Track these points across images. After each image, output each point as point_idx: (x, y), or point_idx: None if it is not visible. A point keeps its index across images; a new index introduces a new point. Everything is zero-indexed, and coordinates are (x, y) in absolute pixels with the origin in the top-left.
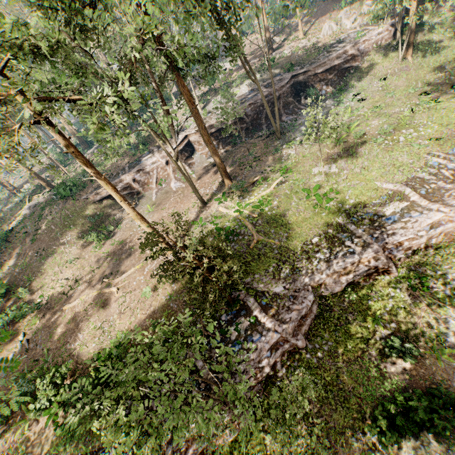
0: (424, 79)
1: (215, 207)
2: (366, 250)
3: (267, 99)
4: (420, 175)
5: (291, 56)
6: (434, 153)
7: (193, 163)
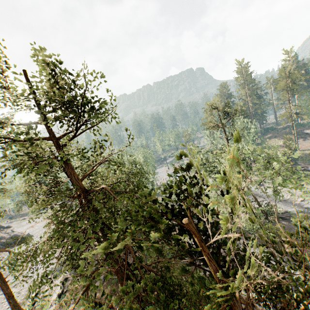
0: None
1: None
2: None
3: None
4: None
5: None
6: None
7: None
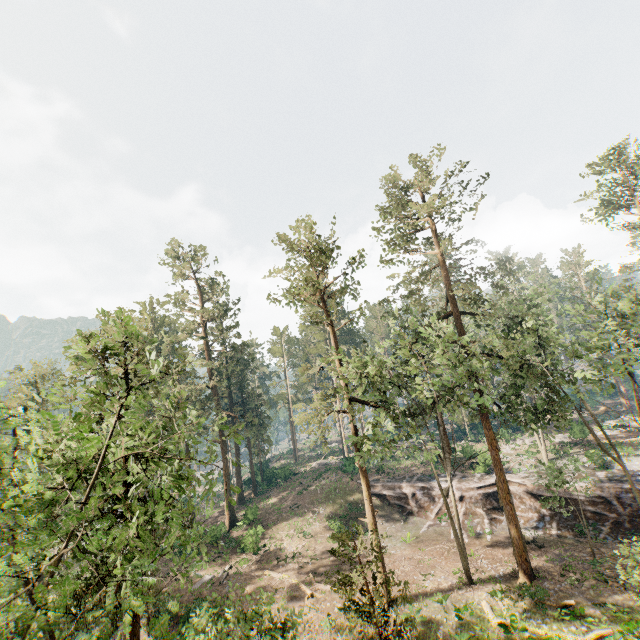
0: None
1: (480, 595)
2: None
3: None
4: None
5: None
6: None
7: (499, 521)
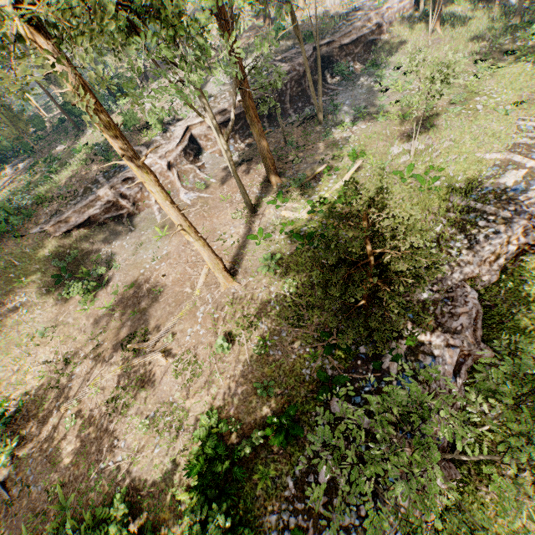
0: (466, 49)
1: (271, 213)
2: (511, 226)
3: (290, 76)
4: (520, 141)
5: (304, 25)
6: (522, 117)
7: (204, 166)
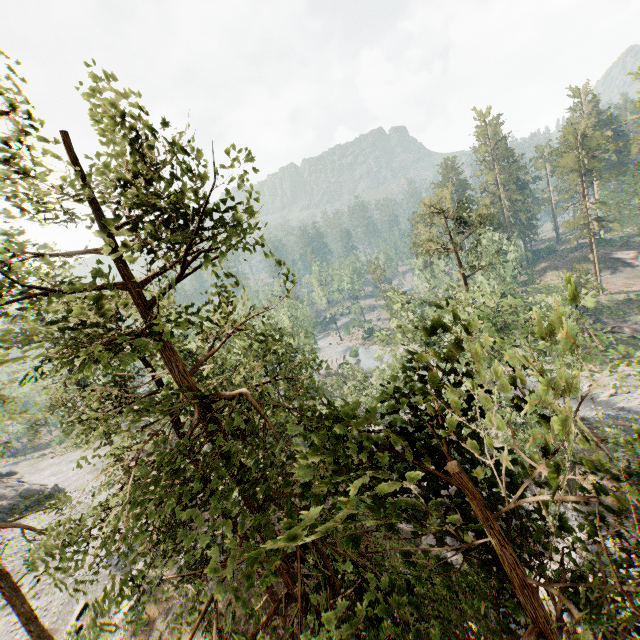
0: None
1: None
2: None
3: None
4: None
5: None
6: None
7: None
